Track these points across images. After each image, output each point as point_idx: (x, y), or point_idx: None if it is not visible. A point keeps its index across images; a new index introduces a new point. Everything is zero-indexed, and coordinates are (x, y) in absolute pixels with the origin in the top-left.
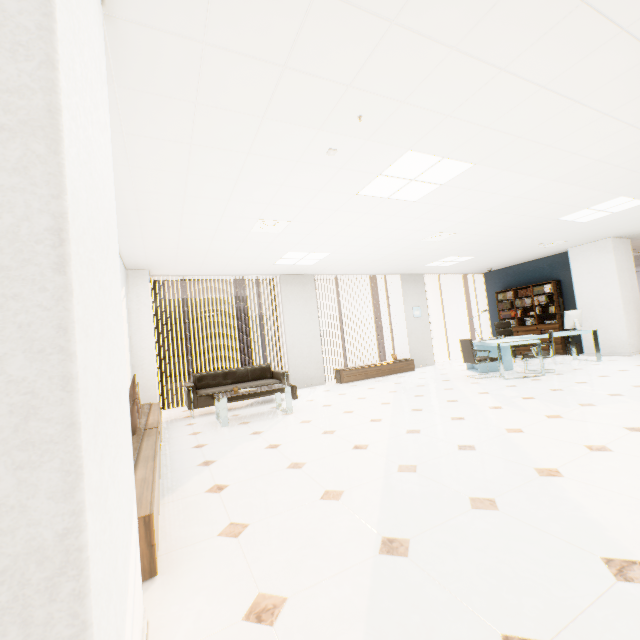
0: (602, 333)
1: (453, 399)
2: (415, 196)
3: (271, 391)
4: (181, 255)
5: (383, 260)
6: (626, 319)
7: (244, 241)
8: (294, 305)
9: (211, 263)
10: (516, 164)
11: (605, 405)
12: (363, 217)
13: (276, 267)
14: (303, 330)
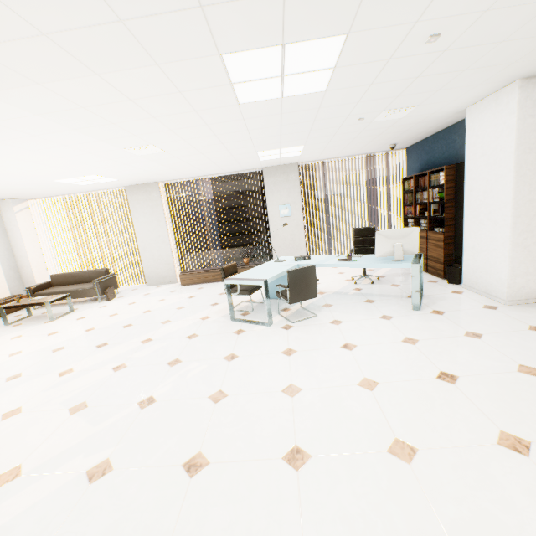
0: (482, 260)
1: (110, 342)
2: None
3: (35, 304)
4: None
5: (181, 167)
6: (515, 244)
7: None
8: (141, 214)
9: (32, 192)
10: None
11: (73, 419)
12: None
13: (96, 185)
14: (152, 236)
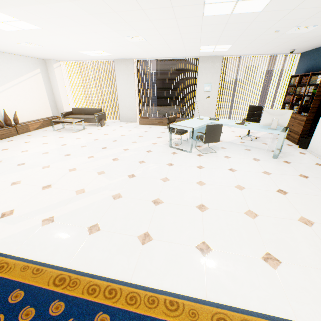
0: None
1: (108, 147)
2: (32, 26)
3: (67, 122)
4: (43, 55)
5: (151, 51)
6: None
7: (43, 50)
8: (122, 78)
9: (64, 57)
10: (10, 2)
11: (100, 176)
12: (50, 37)
13: (99, 57)
14: (126, 93)
